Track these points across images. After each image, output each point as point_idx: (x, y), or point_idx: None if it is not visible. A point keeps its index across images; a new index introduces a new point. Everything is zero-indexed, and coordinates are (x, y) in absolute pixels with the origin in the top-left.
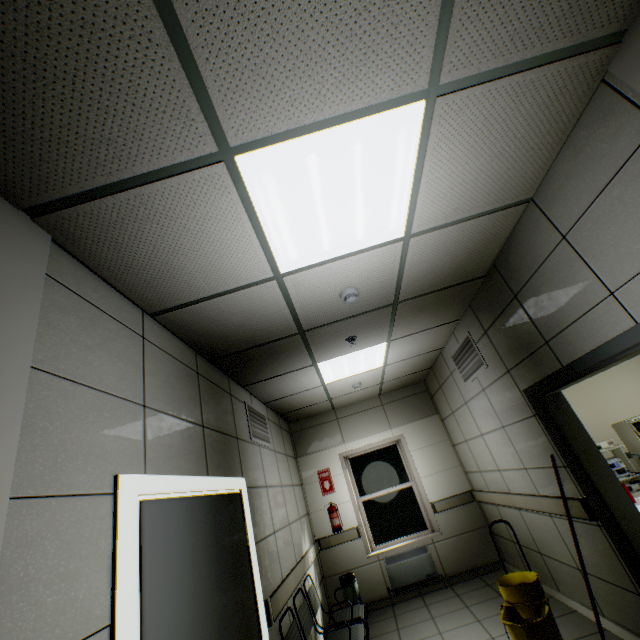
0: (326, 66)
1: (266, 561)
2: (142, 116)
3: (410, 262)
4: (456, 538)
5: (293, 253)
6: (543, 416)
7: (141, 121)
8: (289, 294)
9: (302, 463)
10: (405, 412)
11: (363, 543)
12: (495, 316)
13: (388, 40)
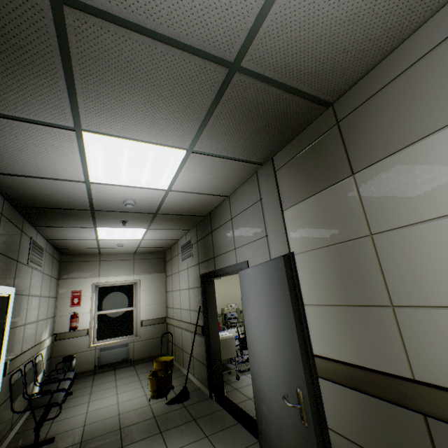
0: (144, 125)
1: (14, 340)
2: (34, 100)
3: (168, 200)
4: (148, 341)
5: (102, 176)
6: (203, 288)
7: (32, 101)
8: (92, 191)
9: (62, 284)
10: (147, 267)
11: (89, 339)
12: (203, 236)
13: (174, 130)
